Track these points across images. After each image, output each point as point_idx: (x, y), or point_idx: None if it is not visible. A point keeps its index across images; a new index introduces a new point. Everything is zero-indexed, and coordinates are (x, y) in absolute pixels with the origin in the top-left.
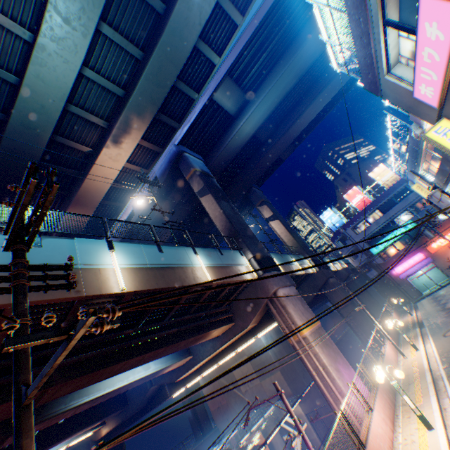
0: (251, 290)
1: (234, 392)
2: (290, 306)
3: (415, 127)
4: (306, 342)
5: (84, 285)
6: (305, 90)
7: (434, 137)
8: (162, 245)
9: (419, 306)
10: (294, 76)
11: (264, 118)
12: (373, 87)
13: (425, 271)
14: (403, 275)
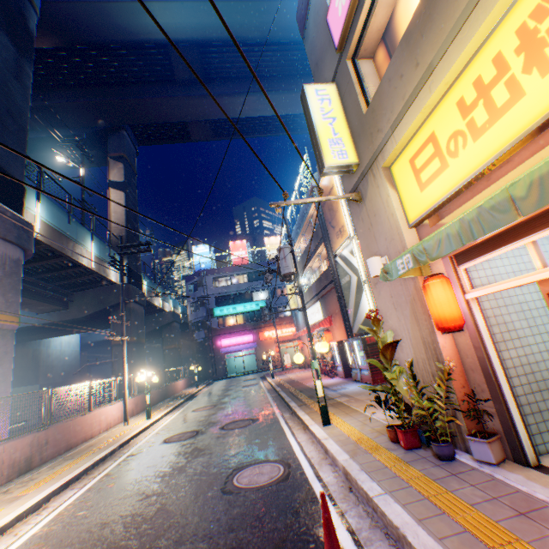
0: None
1: None
2: None
3: (316, 177)
4: None
5: None
6: (264, 74)
7: (312, 96)
8: None
9: (215, 383)
10: (261, 28)
11: (194, 37)
12: (304, 10)
13: (246, 354)
14: (225, 350)
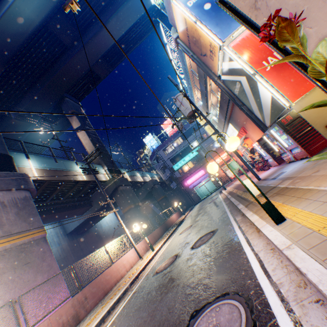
0: None
1: None
2: None
3: (173, 31)
4: None
5: None
6: None
7: None
8: None
9: (194, 207)
10: None
11: (52, 6)
12: None
13: (204, 182)
14: (191, 186)
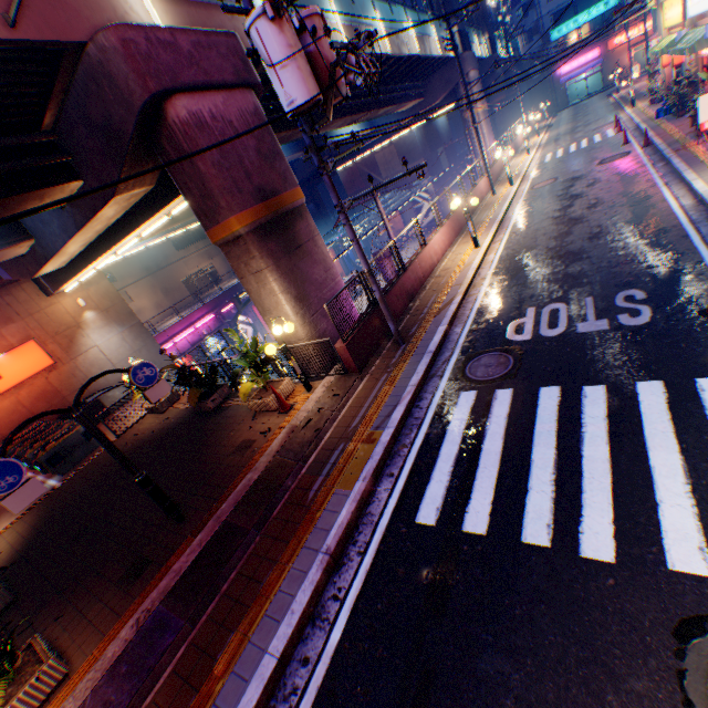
0: (448, 69)
1: (374, 180)
2: (475, 90)
3: None
4: (477, 119)
5: (409, 48)
6: None
7: None
8: (418, 14)
9: (558, 116)
10: None
11: None
12: None
13: (588, 76)
14: (565, 80)
